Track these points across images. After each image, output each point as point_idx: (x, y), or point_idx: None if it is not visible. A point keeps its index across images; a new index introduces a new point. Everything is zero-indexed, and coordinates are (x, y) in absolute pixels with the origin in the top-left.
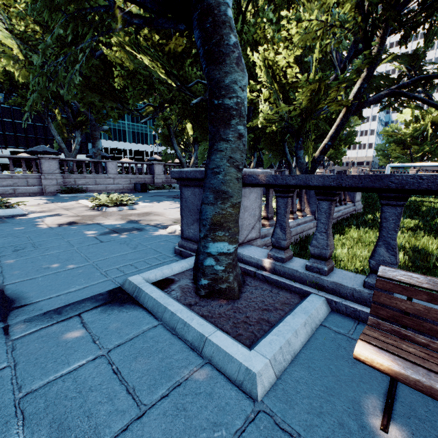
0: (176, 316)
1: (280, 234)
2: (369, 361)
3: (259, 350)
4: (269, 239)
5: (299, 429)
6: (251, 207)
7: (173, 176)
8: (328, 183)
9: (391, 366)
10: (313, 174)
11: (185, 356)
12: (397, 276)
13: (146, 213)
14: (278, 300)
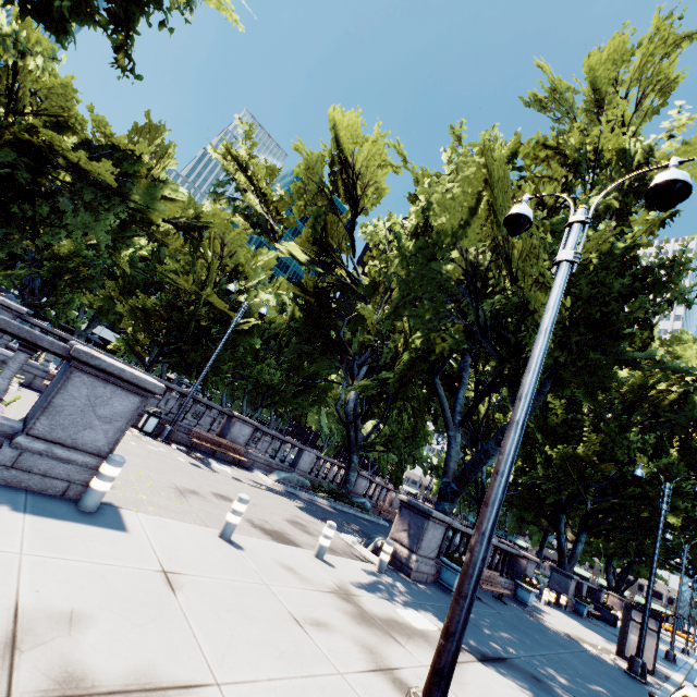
0: None
1: None
2: None
3: None
4: None
5: None
6: None
7: None
8: None
9: None
10: None
11: None
12: None
13: None
14: None
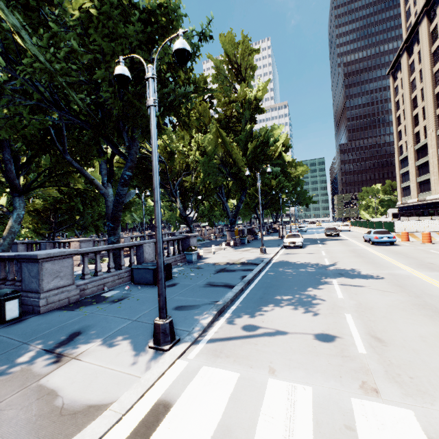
0: None
1: None
2: None
3: None
4: None
5: None
6: None
7: None
8: None
9: None
10: None
11: None
12: None
13: None
14: None
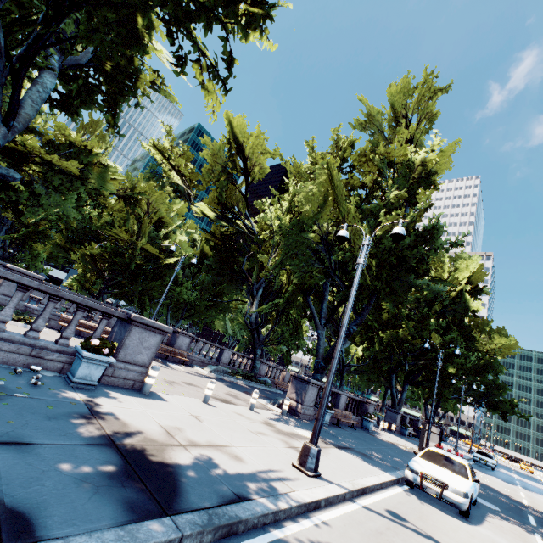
0: None
1: None
2: None
3: None
4: None
5: None
6: None
7: None
8: None
9: None
10: None
11: None
12: None
13: None
14: None
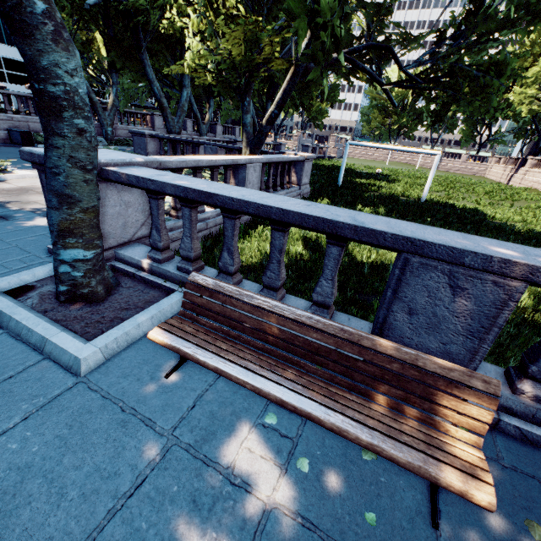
0: (21, 324)
1: (157, 236)
2: (155, 339)
3: (94, 343)
4: (175, 233)
5: (105, 387)
6: (137, 201)
7: (24, 158)
8: (179, 194)
9: (164, 341)
10: (167, 183)
11: (25, 356)
12: (198, 280)
13: (22, 189)
14: (145, 299)
